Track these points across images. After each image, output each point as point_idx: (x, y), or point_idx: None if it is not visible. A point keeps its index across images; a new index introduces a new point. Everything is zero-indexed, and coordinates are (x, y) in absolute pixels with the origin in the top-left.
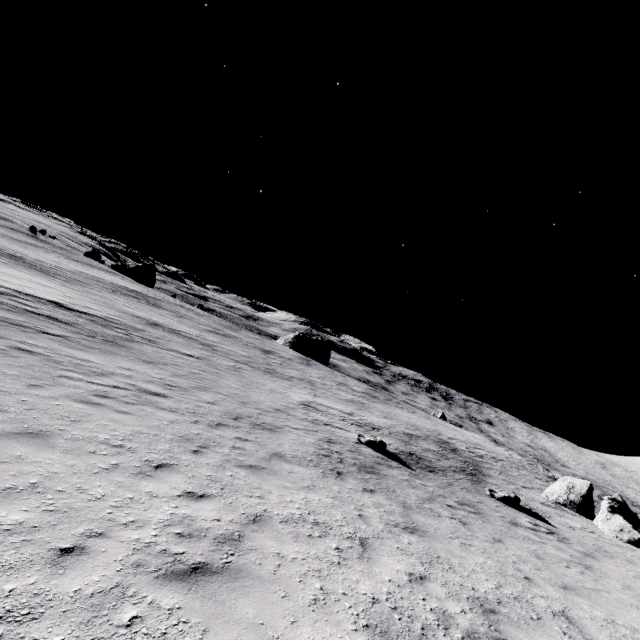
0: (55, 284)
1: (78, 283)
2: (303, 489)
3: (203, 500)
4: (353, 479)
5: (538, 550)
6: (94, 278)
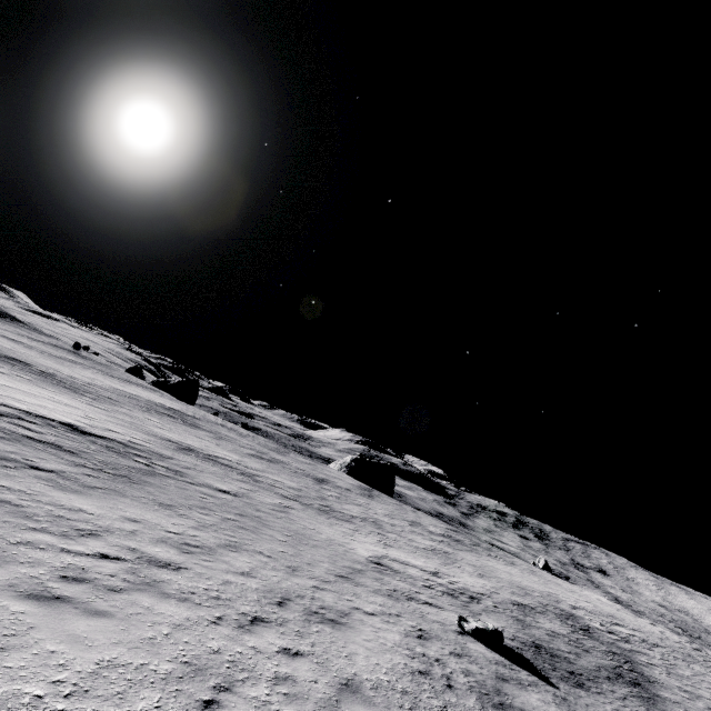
0: (80, 403)
1: (108, 401)
2: None
3: None
4: None
5: None
6: (129, 395)
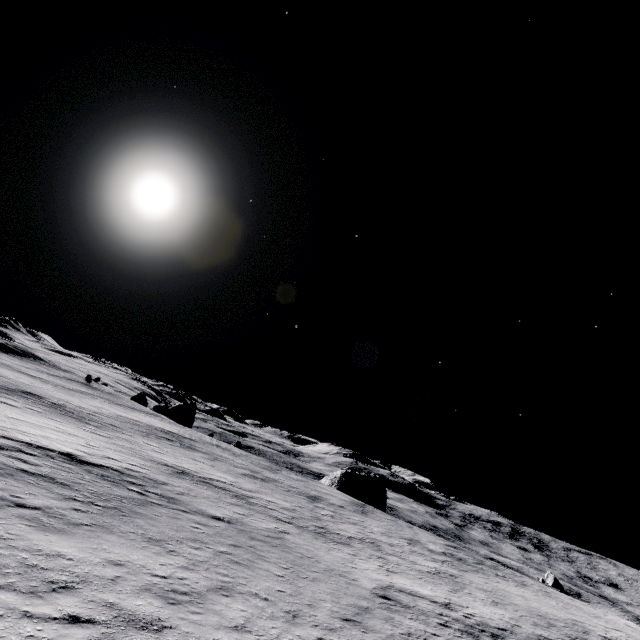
0: (83, 431)
1: (111, 428)
2: None
3: None
4: None
5: None
6: (131, 421)
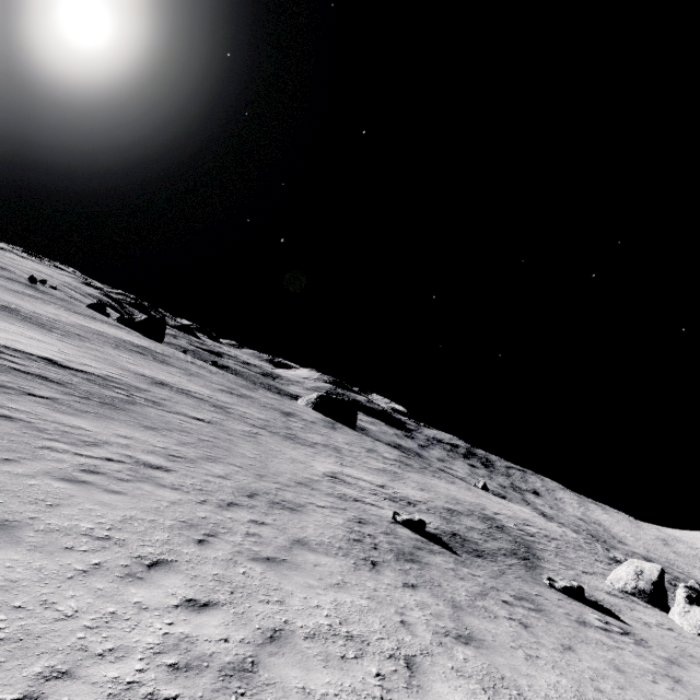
0: (51, 338)
1: (77, 337)
2: (332, 588)
3: (207, 611)
4: (391, 571)
5: (616, 659)
6: (96, 332)
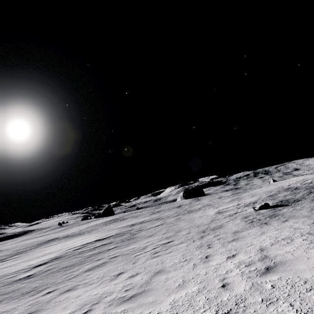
0: (87, 235)
1: (92, 230)
2: (261, 235)
3: (236, 256)
4: (273, 222)
5: None
6: (95, 225)
